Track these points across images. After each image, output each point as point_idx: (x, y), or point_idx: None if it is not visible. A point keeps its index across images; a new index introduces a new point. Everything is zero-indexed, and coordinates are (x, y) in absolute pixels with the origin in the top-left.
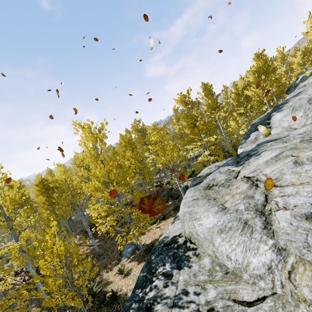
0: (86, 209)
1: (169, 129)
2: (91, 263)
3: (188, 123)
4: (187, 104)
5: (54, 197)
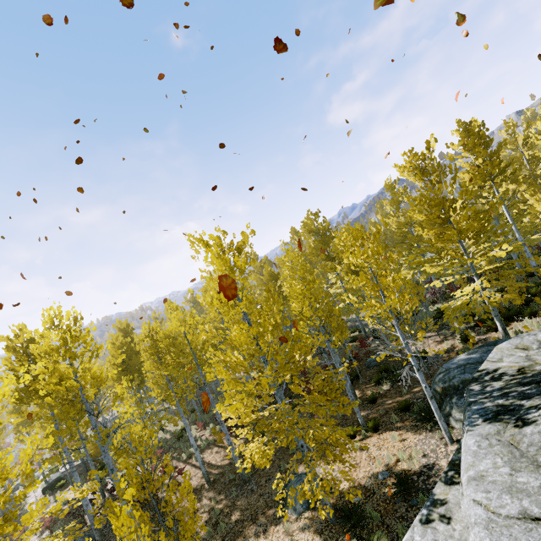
0: (216, 405)
1: (374, 225)
2: (230, 496)
3: (430, 216)
4: (427, 174)
5: (170, 360)
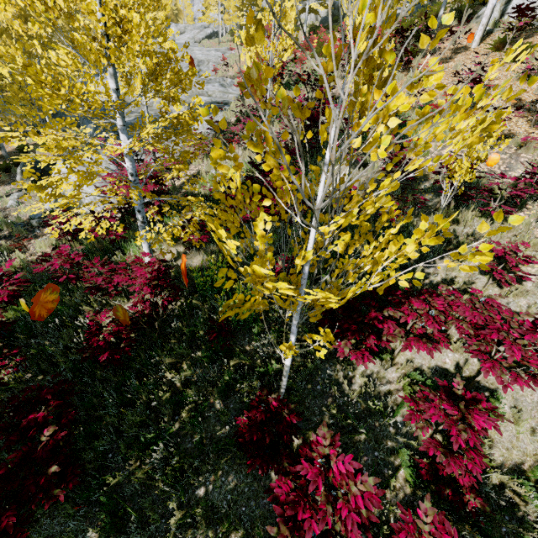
0: None
1: None
2: None
3: None
4: None
5: None
